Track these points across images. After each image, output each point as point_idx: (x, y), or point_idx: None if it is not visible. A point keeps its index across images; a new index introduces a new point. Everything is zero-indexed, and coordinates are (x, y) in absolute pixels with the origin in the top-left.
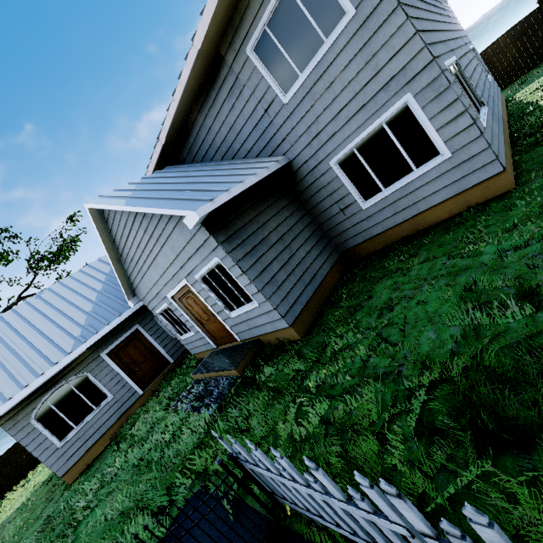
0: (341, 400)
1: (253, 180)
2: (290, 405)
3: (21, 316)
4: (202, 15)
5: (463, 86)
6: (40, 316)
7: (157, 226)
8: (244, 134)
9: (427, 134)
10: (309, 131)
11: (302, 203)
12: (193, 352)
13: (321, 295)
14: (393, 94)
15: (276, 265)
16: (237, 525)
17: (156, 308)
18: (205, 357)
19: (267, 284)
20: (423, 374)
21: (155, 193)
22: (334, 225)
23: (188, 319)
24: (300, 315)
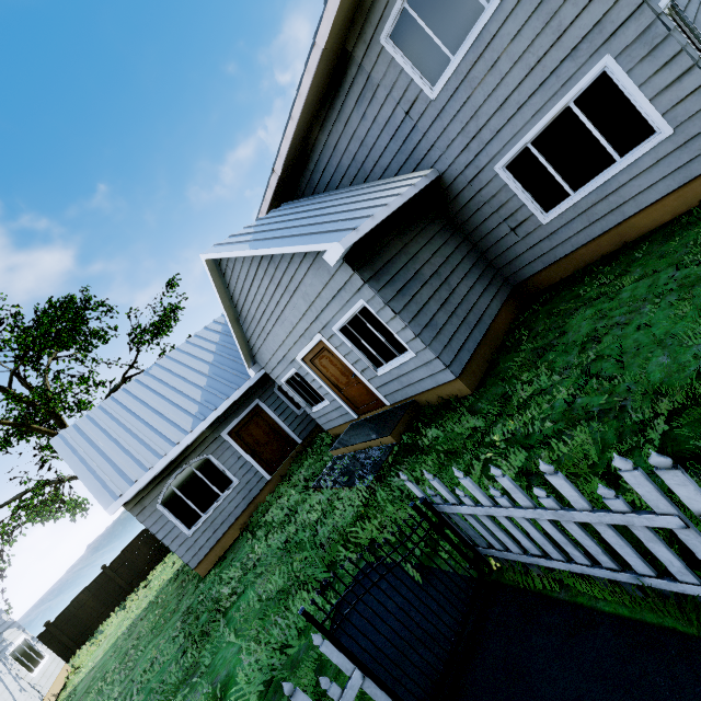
0: (543, 448)
1: (399, 201)
2: (473, 463)
3: (133, 395)
4: (326, 5)
5: (685, 34)
6: (152, 394)
7: (286, 270)
8: (379, 148)
9: (635, 108)
10: (465, 131)
11: (457, 227)
12: (326, 427)
13: (491, 341)
14: (584, 61)
15: (433, 304)
16: (428, 588)
17: (281, 376)
18: (344, 431)
19: (425, 328)
20: (660, 402)
21: (281, 232)
22: (502, 251)
23: (322, 385)
24: (468, 364)
